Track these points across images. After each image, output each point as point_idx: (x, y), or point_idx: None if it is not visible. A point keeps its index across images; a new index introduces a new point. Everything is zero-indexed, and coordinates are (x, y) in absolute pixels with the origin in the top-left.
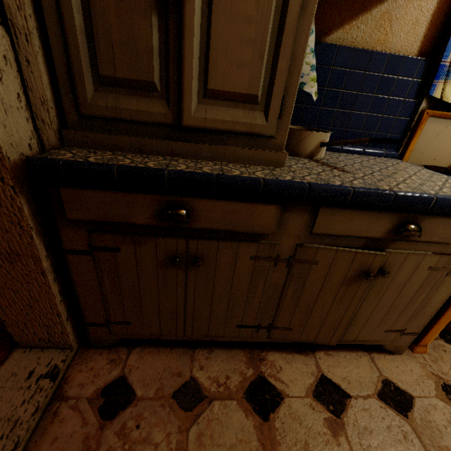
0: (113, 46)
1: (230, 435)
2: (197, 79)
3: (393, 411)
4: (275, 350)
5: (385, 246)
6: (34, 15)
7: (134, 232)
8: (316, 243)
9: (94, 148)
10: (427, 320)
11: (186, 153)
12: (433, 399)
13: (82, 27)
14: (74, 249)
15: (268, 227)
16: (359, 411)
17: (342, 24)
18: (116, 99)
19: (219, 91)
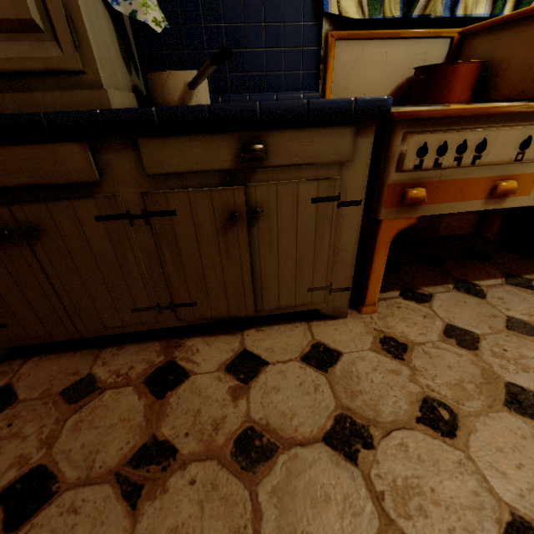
0: None
1: (113, 417)
2: None
3: (313, 369)
4: (198, 336)
5: (248, 180)
6: None
7: None
8: (163, 188)
9: None
10: (351, 270)
11: None
12: (364, 352)
13: None
14: None
15: (84, 172)
16: (272, 375)
17: None
18: None
19: None
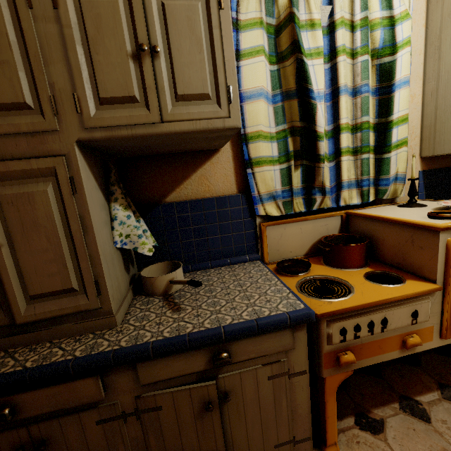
0: None
1: None
2: (21, 291)
3: None
4: None
5: (217, 373)
6: None
7: None
8: (153, 390)
9: None
10: (309, 421)
11: (28, 341)
12: None
13: None
14: None
15: (94, 395)
16: None
17: (173, 189)
18: None
19: (40, 294)
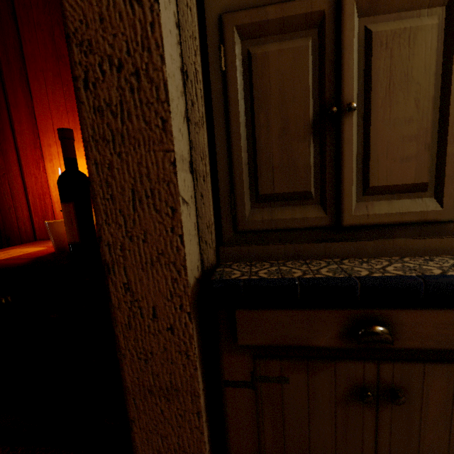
0: (273, 170)
1: None
2: (355, 180)
3: None
4: None
5: None
6: (208, 161)
7: (307, 355)
8: None
9: (248, 260)
10: None
11: (345, 252)
12: None
13: (245, 161)
14: (233, 379)
15: None
16: None
17: None
18: (271, 212)
19: (381, 187)
